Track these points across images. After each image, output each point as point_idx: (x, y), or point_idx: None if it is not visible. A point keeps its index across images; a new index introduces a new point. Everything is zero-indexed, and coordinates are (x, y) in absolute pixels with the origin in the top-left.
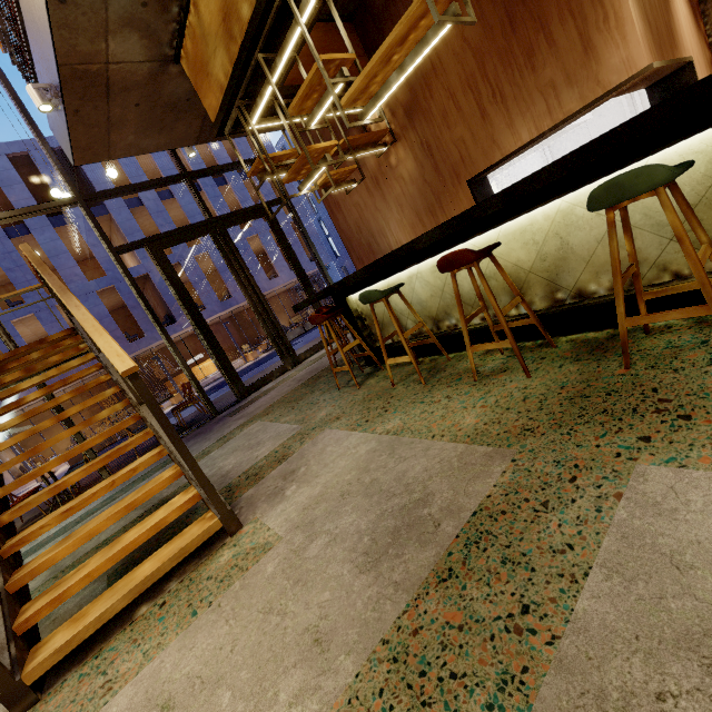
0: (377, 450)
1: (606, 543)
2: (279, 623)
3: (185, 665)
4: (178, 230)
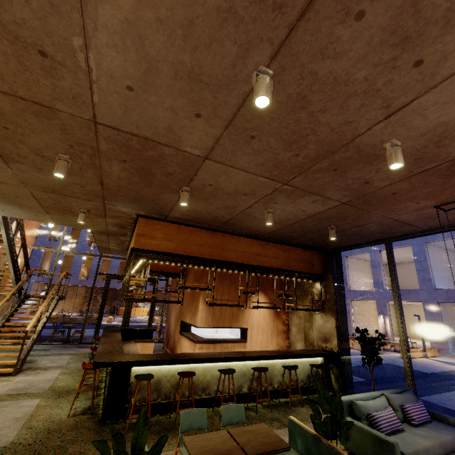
0: (49, 379)
1: (20, 400)
2: None
3: None
4: (120, 275)
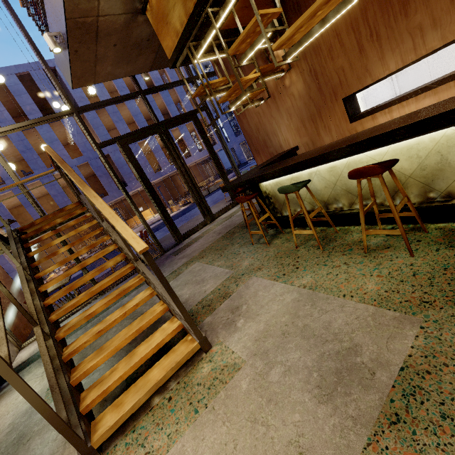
0: (300, 300)
1: None
2: (266, 433)
3: (202, 452)
4: (137, 131)
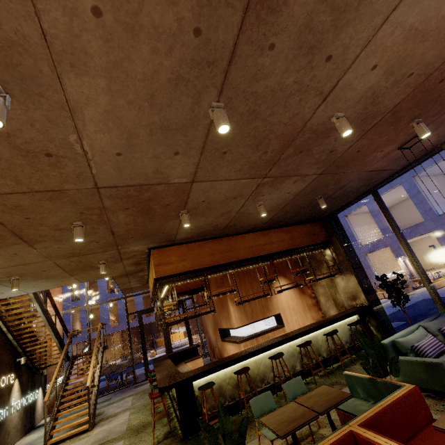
0: (122, 422)
1: None
2: None
3: None
4: (149, 308)
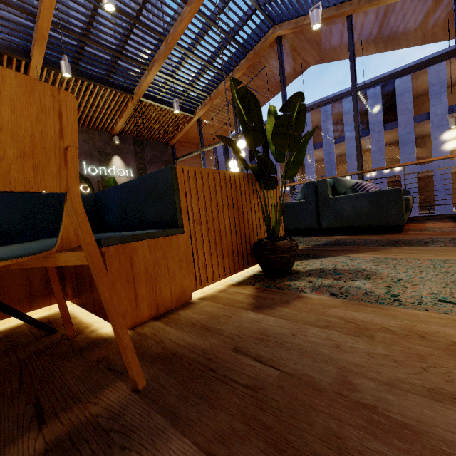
0: None
1: None
2: None
3: None
4: None
